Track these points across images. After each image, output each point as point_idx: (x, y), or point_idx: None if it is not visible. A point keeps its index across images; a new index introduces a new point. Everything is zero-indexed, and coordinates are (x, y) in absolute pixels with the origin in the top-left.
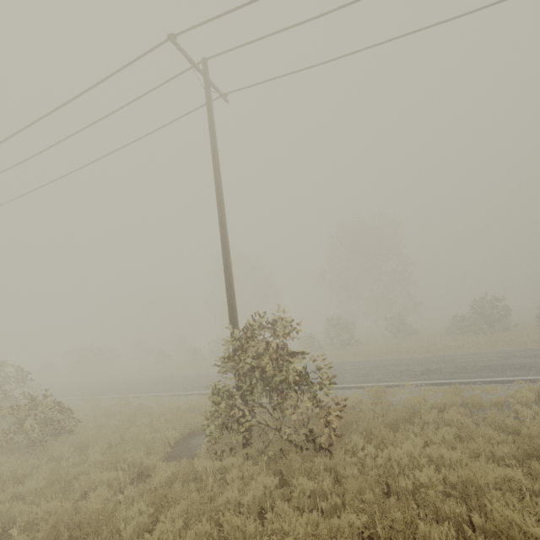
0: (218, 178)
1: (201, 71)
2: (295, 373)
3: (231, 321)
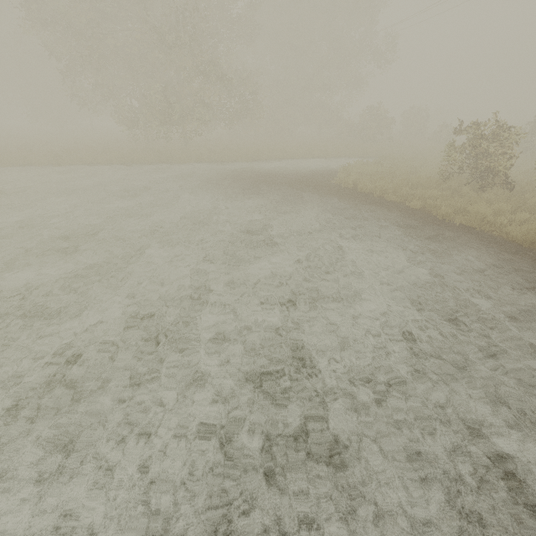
0: None
1: None
2: None
3: None
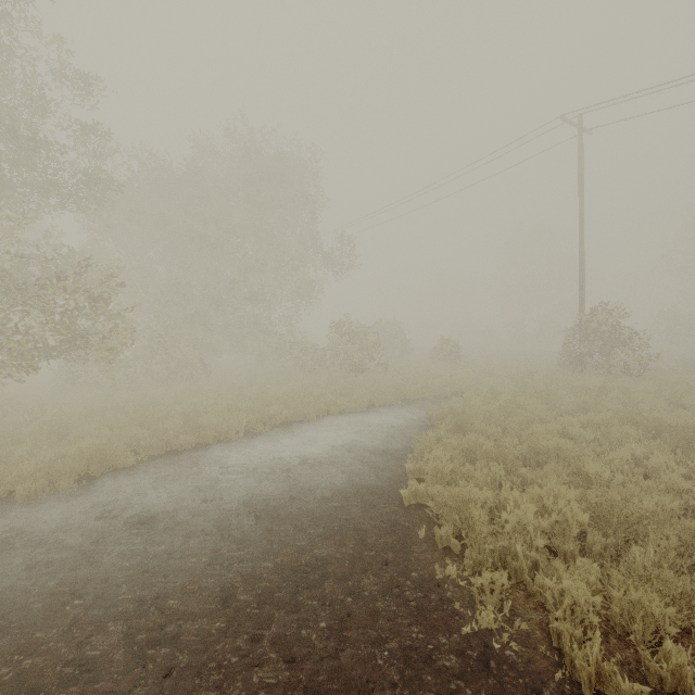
0: (582, 213)
1: (576, 126)
2: (623, 336)
3: (580, 306)
